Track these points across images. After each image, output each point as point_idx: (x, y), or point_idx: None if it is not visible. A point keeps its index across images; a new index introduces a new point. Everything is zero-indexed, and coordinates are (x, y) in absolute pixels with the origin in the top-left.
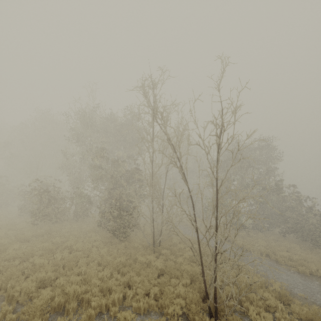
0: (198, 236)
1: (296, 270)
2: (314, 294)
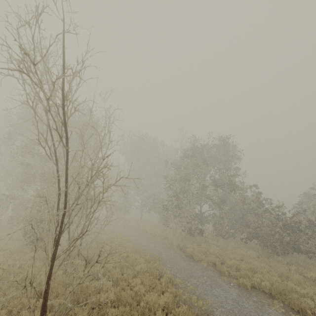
0: (55, 237)
1: (237, 283)
2: (240, 315)
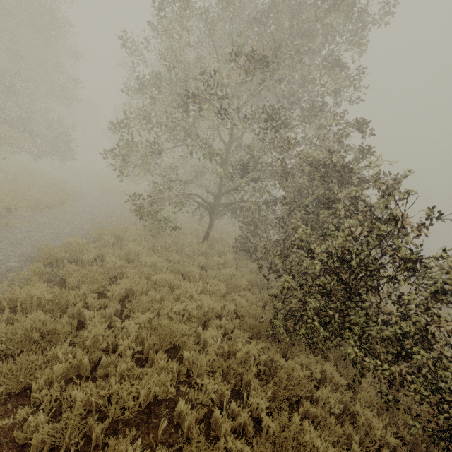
0: None
1: None
2: None
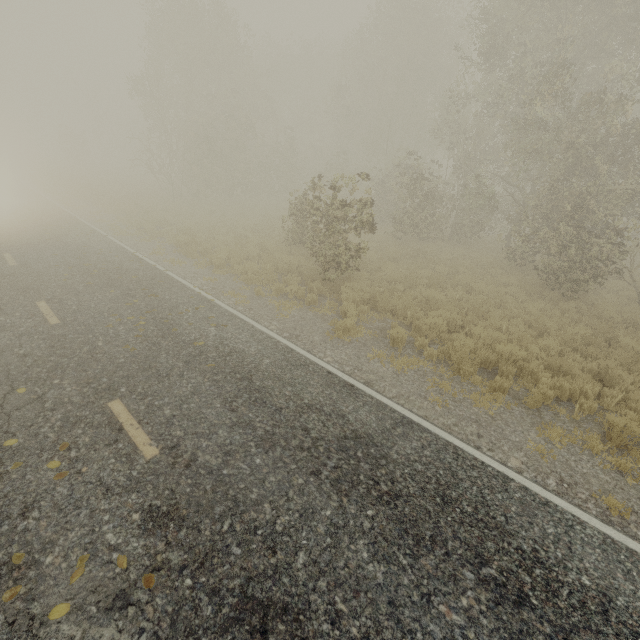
0: None
1: None
2: None
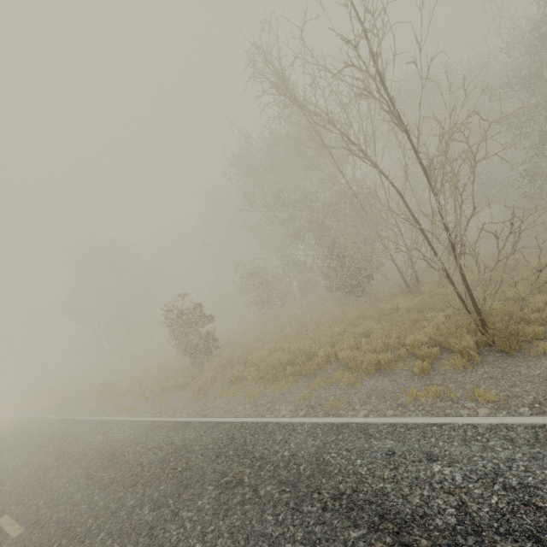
0: (426, 238)
1: None
2: None
